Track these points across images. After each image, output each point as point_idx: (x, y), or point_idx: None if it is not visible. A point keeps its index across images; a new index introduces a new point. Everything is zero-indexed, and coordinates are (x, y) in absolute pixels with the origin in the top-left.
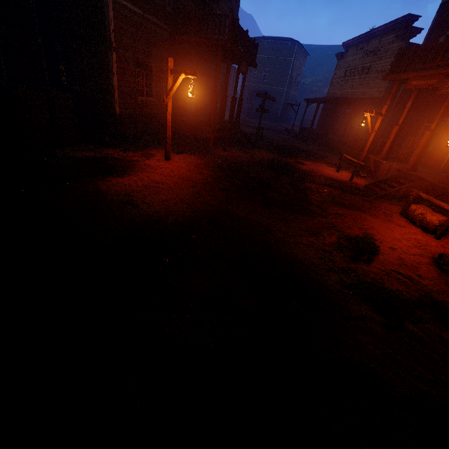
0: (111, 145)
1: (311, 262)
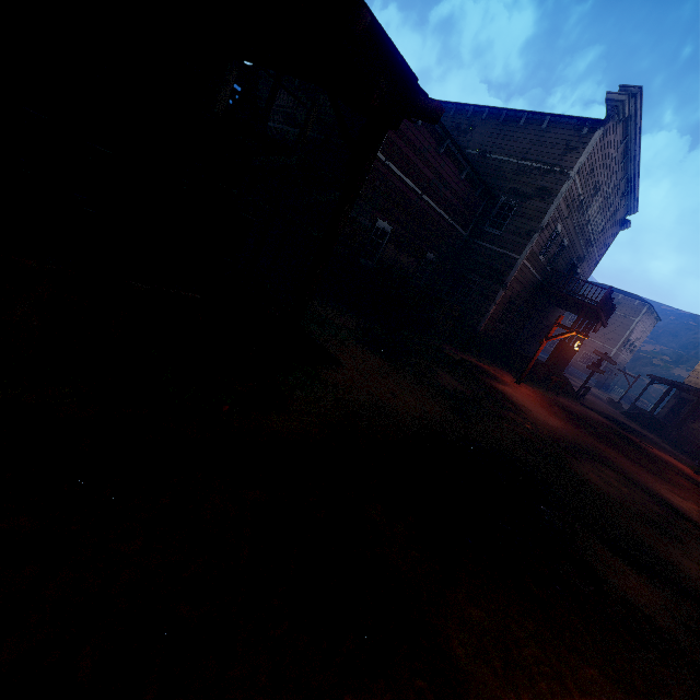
0: (470, 353)
1: (682, 507)
